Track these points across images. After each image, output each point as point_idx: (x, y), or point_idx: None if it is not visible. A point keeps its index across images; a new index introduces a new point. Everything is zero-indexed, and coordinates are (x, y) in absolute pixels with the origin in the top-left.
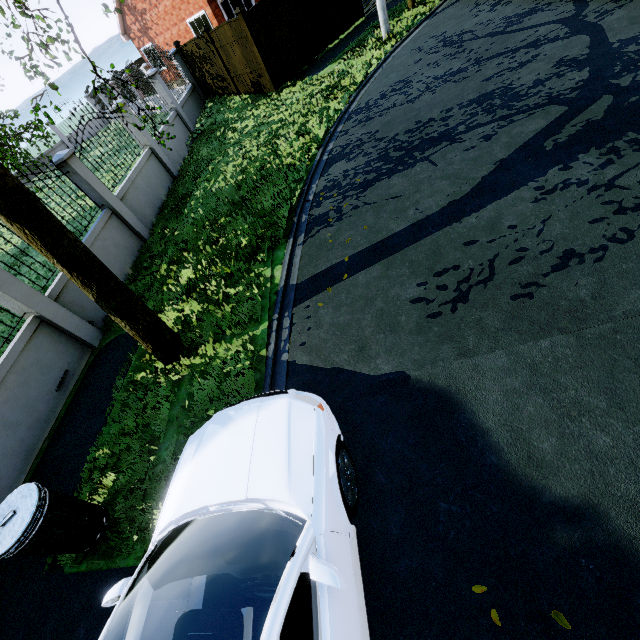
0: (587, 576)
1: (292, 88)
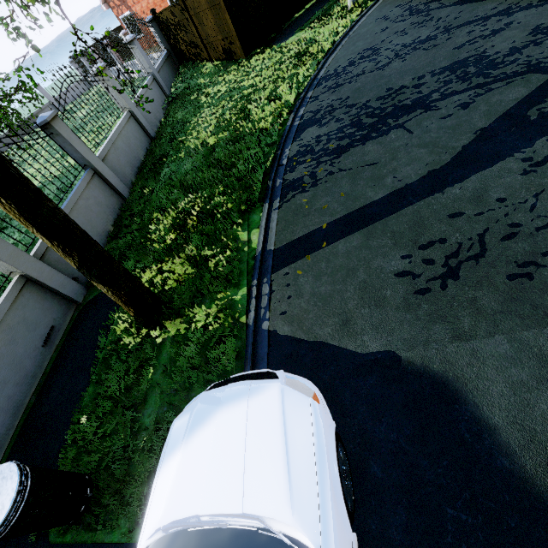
0: None
1: (261, 55)
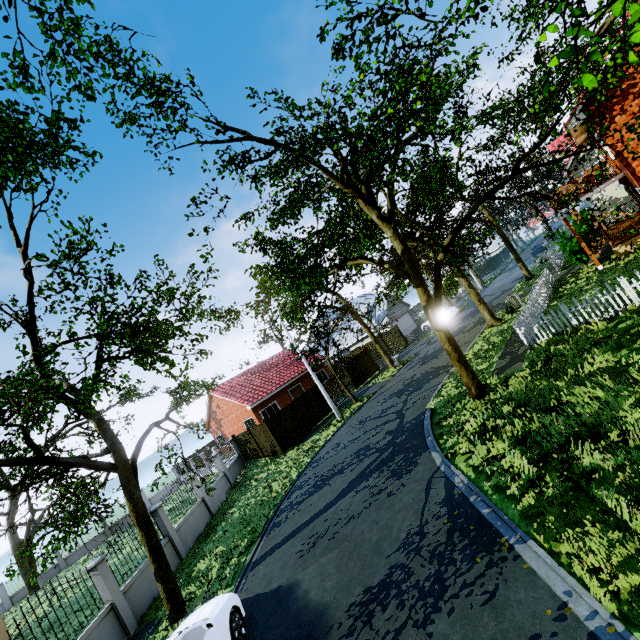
0: (304, 632)
1: (292, 450)
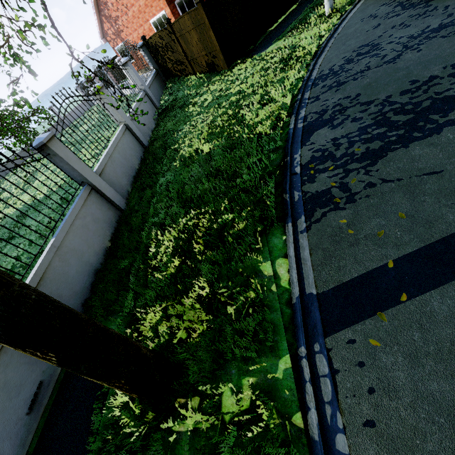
0: None
1: (243, 65)
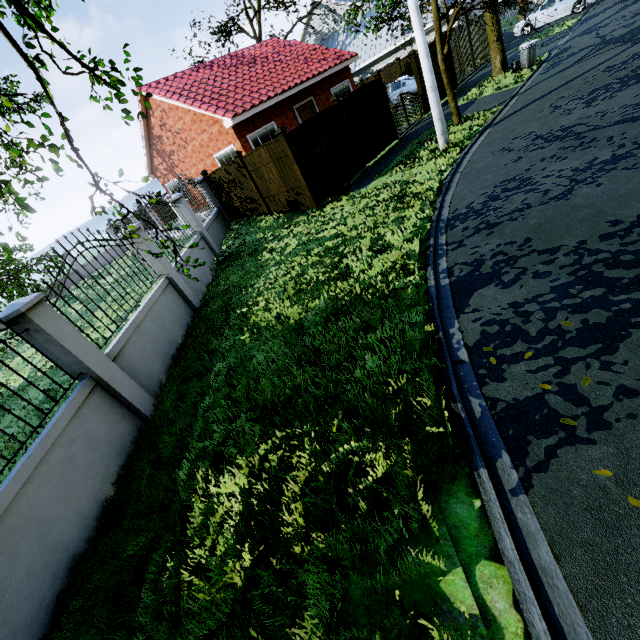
0: None
1: (337, 203)
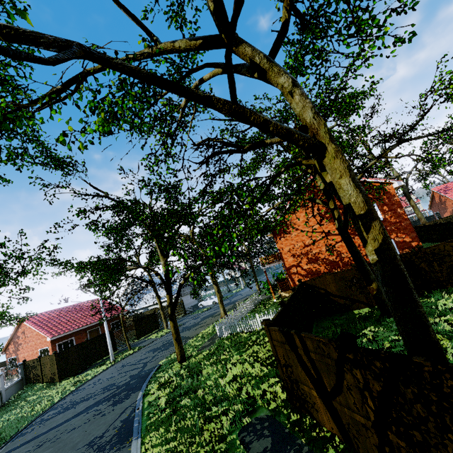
0: None
1: (67, 380)
